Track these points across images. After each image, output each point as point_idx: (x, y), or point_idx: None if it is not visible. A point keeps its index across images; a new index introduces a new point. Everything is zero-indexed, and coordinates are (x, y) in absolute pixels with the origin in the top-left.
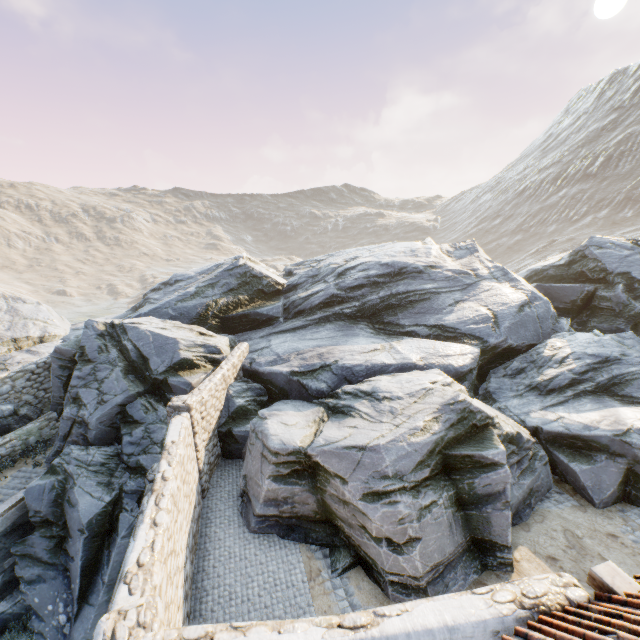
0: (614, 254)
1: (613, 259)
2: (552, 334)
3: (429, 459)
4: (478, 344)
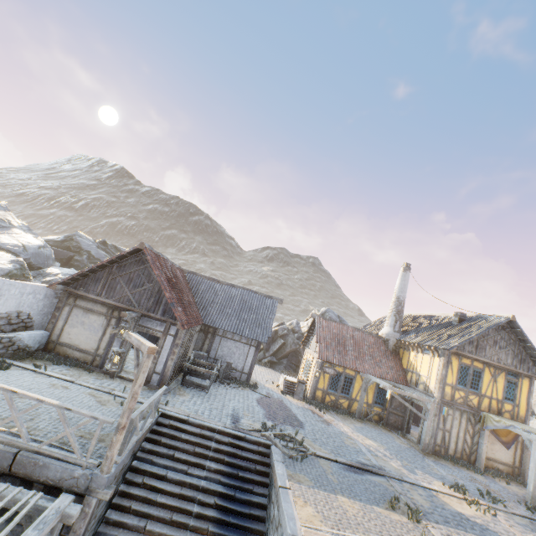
0: (87, 242)
1: (86, 244)
2: (52, 266)
3: (6, 277)
4: (14, 256)
